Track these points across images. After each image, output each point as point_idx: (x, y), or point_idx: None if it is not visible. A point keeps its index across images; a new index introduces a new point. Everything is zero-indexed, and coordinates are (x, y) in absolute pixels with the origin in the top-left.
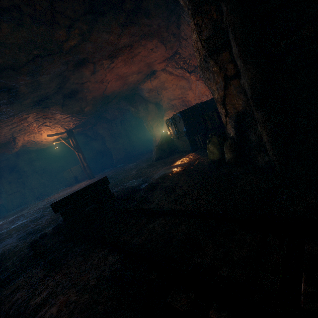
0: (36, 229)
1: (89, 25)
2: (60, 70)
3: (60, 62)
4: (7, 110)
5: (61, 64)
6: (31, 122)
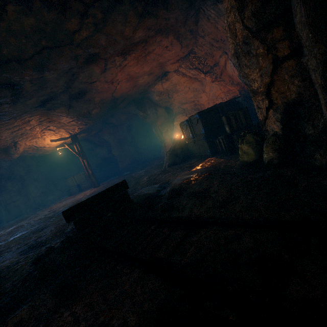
0: (39, 241)
1: (104, 13)
2: (69, 66)
3: (70, 56)
4: (9, 110)
5: (71, 58)
6: (34, 126)
